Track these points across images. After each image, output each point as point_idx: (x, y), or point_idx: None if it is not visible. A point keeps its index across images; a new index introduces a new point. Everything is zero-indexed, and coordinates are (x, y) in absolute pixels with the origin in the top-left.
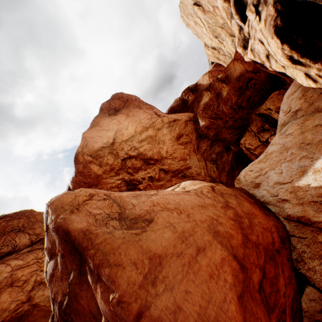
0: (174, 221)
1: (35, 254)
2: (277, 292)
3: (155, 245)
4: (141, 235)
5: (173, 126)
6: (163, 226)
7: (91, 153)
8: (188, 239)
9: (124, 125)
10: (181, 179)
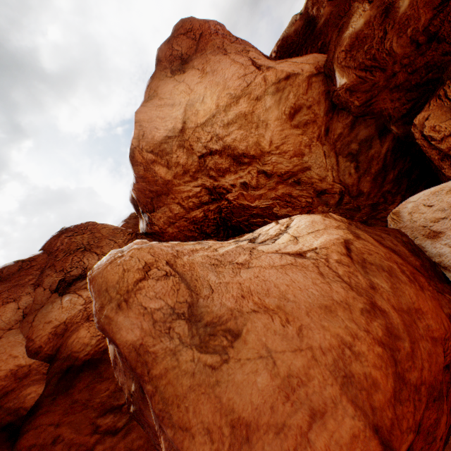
0: (275, 347)
1: None
2: (432, 442)
3: (241, 399)
4: (220, 372)
5: (285, 90)
6: (255, 353)
7: (152, 148)
8: (296, 392)
9: (197, 94)
10: (292, 187)
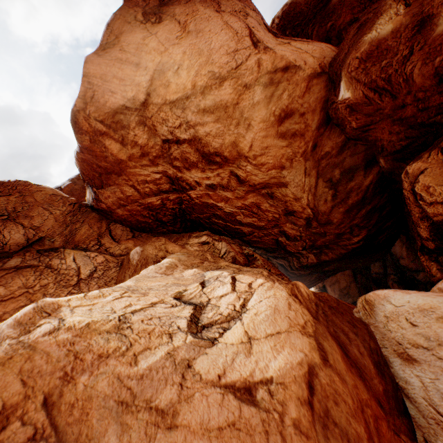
0: None
1: (24, 279)
2: None
3: None
4: None
5: (280, 86)
6: None
7: (103, 116)
8: None
9: (171, 60)
10: (263, 199)
